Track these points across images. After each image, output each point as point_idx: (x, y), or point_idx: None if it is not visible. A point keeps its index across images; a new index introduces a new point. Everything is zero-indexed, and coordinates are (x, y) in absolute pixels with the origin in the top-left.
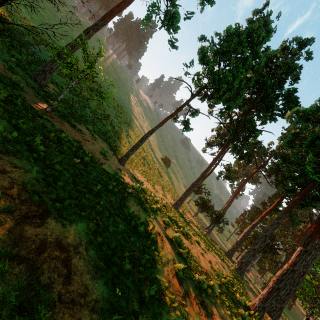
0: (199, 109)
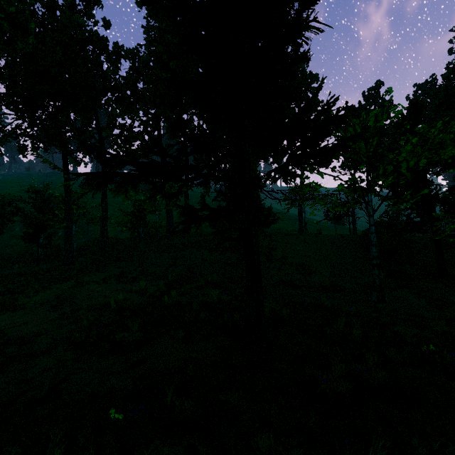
0: (360, 176)
